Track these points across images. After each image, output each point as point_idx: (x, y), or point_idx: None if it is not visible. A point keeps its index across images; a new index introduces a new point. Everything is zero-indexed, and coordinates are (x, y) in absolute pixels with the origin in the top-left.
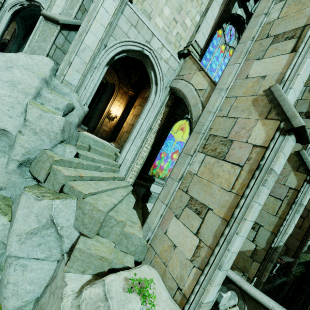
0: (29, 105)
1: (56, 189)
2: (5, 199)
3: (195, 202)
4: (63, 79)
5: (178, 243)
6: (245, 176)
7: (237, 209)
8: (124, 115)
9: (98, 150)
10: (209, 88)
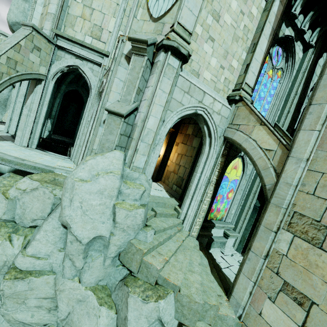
0: (116, 209)
1: (151, 282)
2: (104, 289)
3: (293, 289)
4: (132, 166)
5: None
6: None
7: None
8: (167, 153)
9: (162, 213)
10: (280, 151)
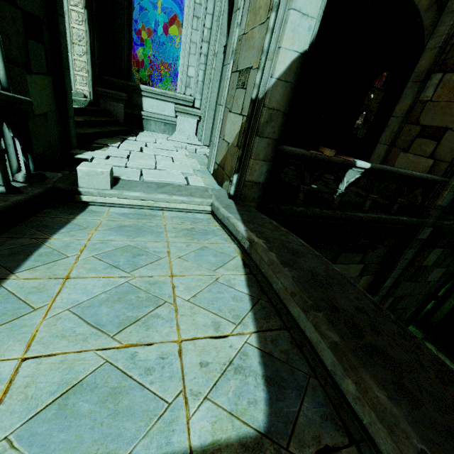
0: None
1: None
2: None
3: None
4: None
5: None
6: None
7: None
8: None
9: None
10: None
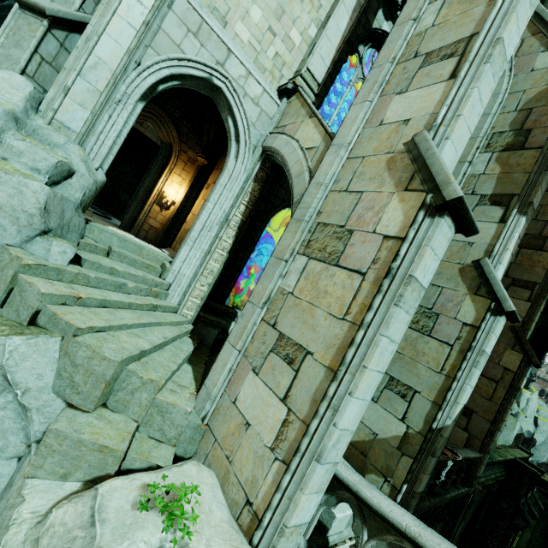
0: None
1: (22, 319)
2: None
3: (287, 342)
4: (53, 118)
5: (254, 419)
6: (368, 290)
7: (350, 348)
8: (189, 200)
9: (125, 255)
10: (323, 145)
